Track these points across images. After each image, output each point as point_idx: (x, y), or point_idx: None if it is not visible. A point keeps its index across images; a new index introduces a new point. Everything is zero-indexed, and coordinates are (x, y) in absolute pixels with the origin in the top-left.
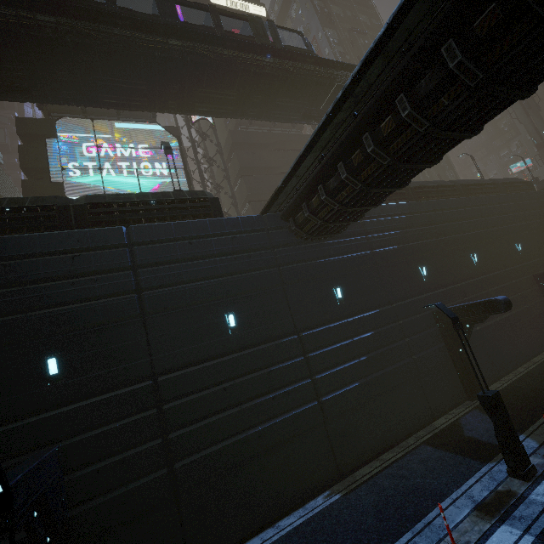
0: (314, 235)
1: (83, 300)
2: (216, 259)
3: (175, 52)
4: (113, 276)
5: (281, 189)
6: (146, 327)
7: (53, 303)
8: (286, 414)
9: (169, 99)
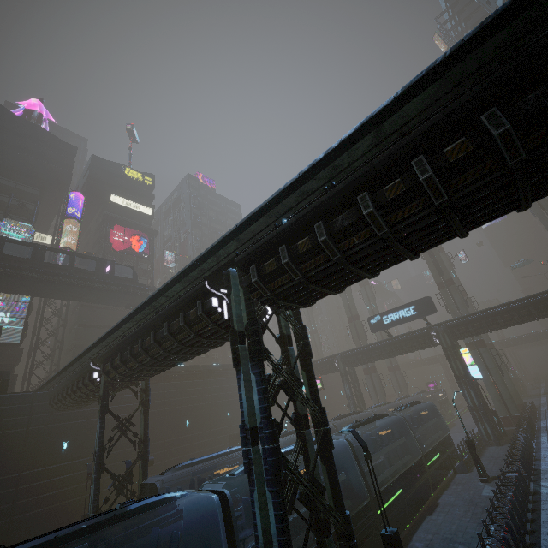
0: (60, 409)
1: None
2: None
3: (32, 279)
4: None
5: (44, 386)
6: None
7: None
8: None
9: (23, 291)
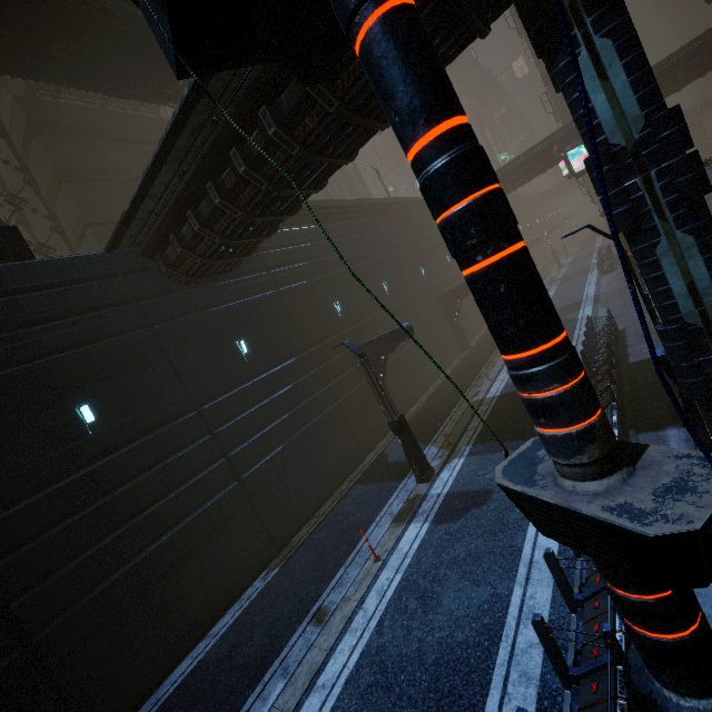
0: (196, 276)
1: None
2: (36, 328)
3: None
4: None
5: (132, 215)
6: None
7: None
8: (199, 509)
9: None
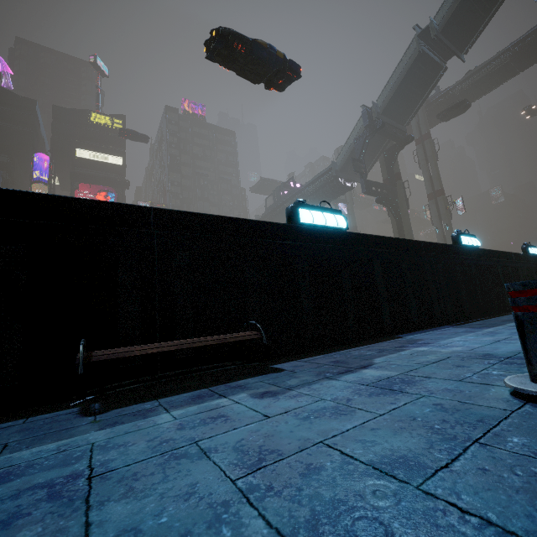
0: None
1: None
2: None
3: None
4: None
5: None
6: None
7: None
8: None
9: None
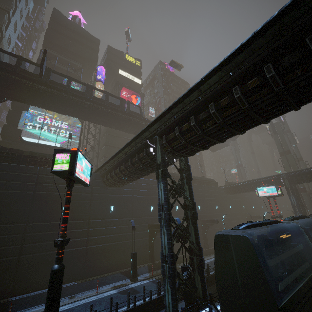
0: (109, 185)
1: (13, 190)
2: None
3: (86, 105)
4: (27, 184)
5: (100, 168)
6: (32, 204)
7: (2, 189)
8: (71, 249)
9: (80, 115)
